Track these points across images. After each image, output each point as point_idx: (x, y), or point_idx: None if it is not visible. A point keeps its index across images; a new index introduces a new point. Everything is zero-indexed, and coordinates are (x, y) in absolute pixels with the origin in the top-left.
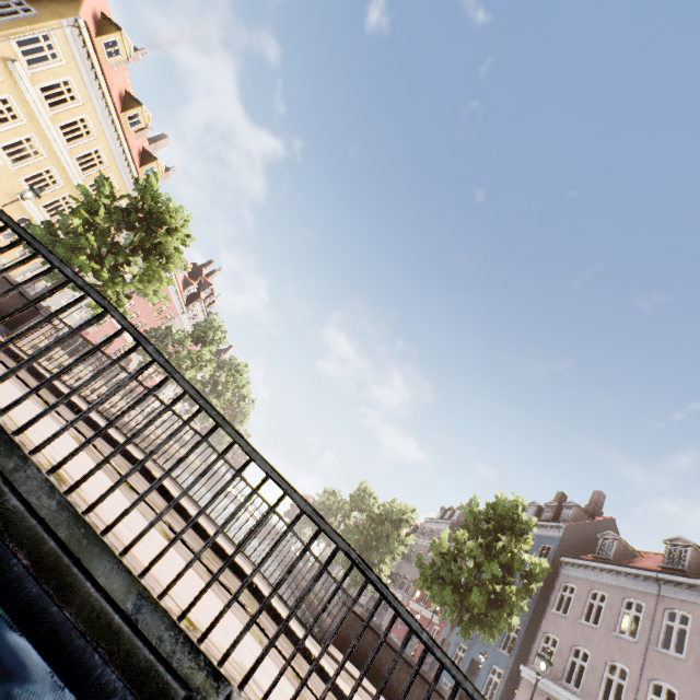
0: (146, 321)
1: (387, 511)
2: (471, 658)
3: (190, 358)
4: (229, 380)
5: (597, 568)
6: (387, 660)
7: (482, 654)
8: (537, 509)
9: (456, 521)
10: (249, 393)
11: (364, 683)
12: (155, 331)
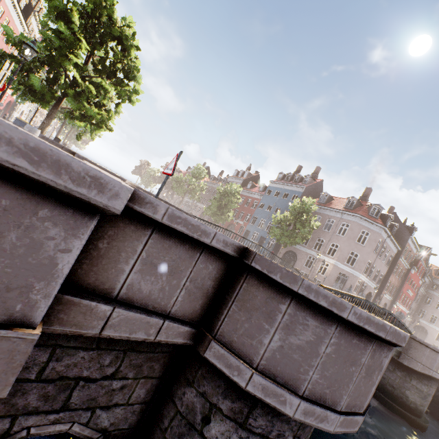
0: None
1: (230, 190)
2: (261, 236)
3: None
4: None
5: (320, 208)
6: None
7: (271, 238)
8: (291, 177)
9: (246, 178)
10: None
11: None
12: None
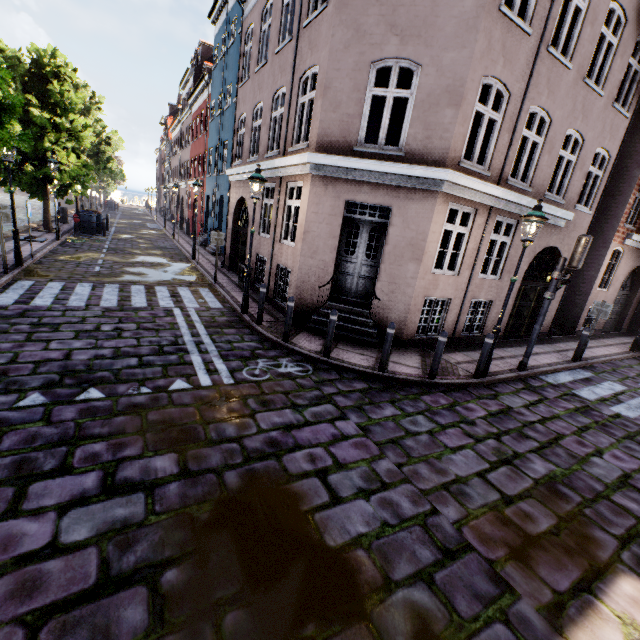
0: None
1: None
2: (220, 197)
3: None
4: None
5: None
6: None
7: (194, 185)
8: None
9: (200, 64)
10: None
11: None
12: None
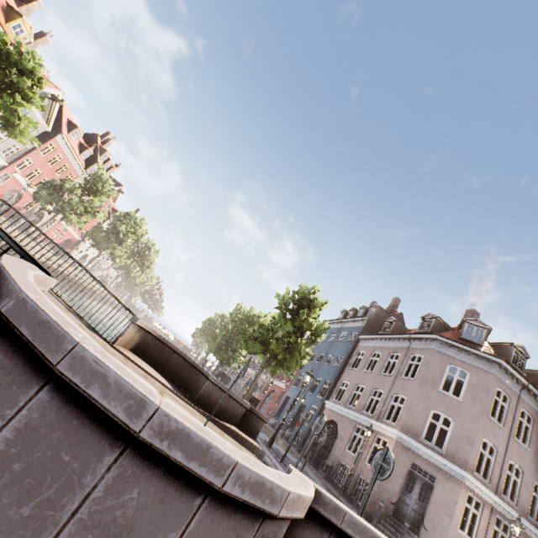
0: (48, 179)
1: (246, 316)
2: (301, 404)
3: (84, 205)
4: (129, 230)
5: (379, 338)
6: (179, 365)
7: (303, 397)
8: (355, 312)
9: None
10: (153, 244)
11: (145, 367)
12: (50, 183)
